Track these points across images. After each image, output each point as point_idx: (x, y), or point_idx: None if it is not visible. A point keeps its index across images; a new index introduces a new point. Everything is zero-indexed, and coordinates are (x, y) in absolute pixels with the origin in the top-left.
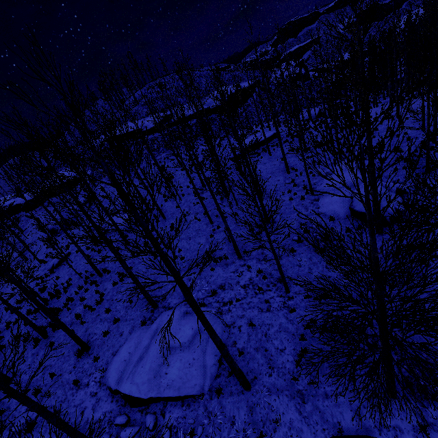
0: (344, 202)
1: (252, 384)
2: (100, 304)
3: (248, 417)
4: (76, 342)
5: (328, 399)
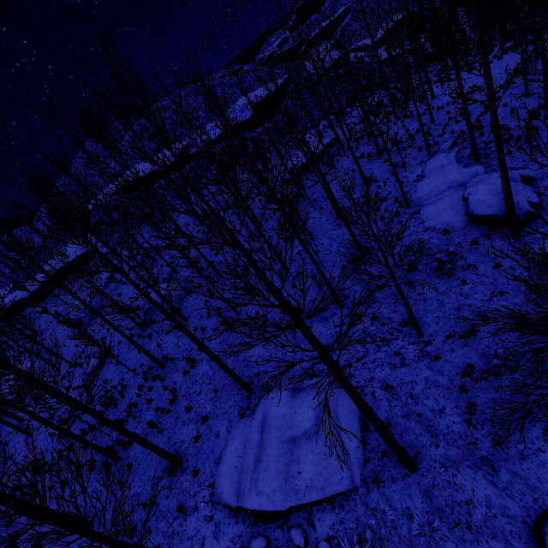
0: (456, 208)
1: (417, 461)
2: (175, 402)
3: (427, 504)
4: (164, 458)
5: (526, 460)
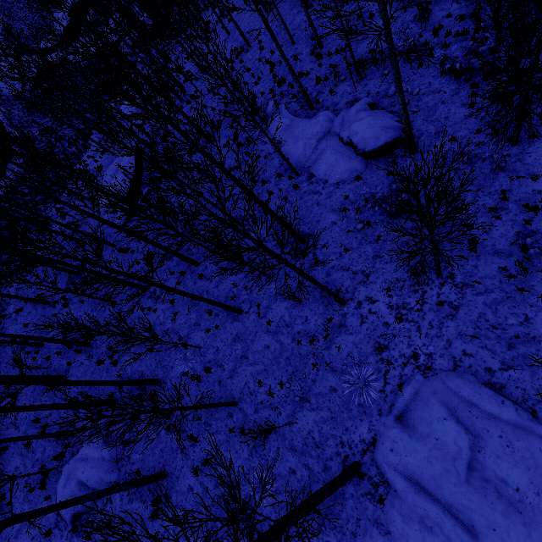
0: (346, 154)
1: None
2: None
3: None
4: None
5: None
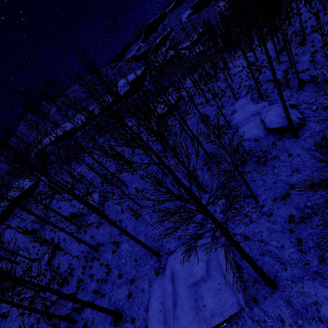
0: (258, 126)
1: (277, 282)
2: (110, 273)
3: (290, 310)
4: (110, 315)
5: None
